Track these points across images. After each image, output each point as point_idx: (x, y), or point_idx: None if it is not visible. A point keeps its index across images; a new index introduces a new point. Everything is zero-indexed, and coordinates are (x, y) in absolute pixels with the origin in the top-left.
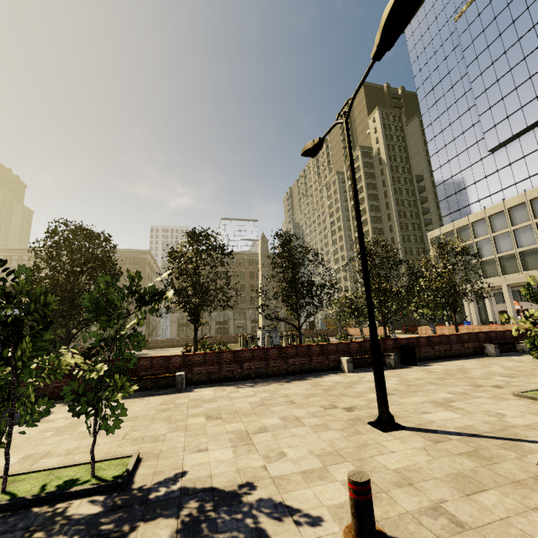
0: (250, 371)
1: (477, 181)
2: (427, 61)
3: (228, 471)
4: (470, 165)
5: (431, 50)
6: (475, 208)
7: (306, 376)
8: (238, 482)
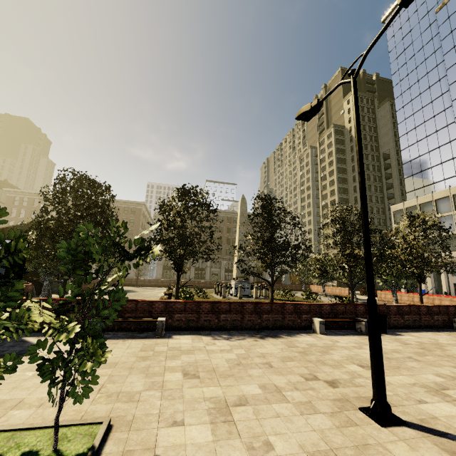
0: (226, 322)
1: (443, 162)
2: (404, 50)
3: None
4: (438, 146)
5: (409, 40)
6: (439, 187)
7: (279, 333)
8: None
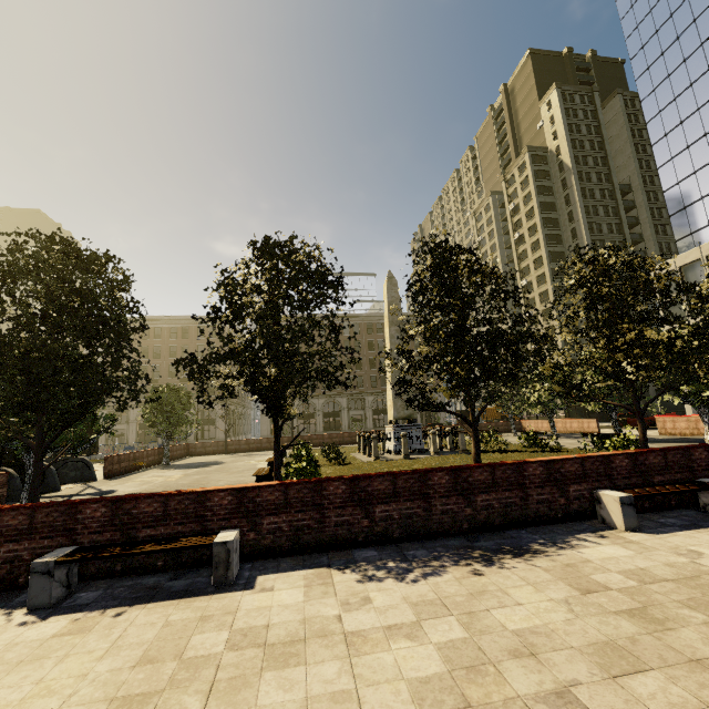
0: (390, 523)
1: None
2: None
3: None
4: None
5: None
6: None
7: (522, 537)
8: None
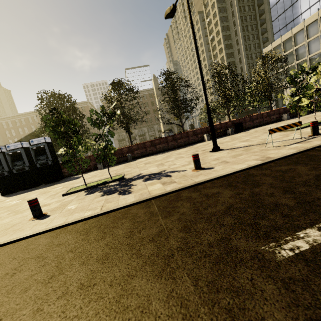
0: (160, 148)
1: None
2: None
3: (156, 170)
4: None
5: None
6: (297, 22)
7: (187, 146)
8: (160, 171)
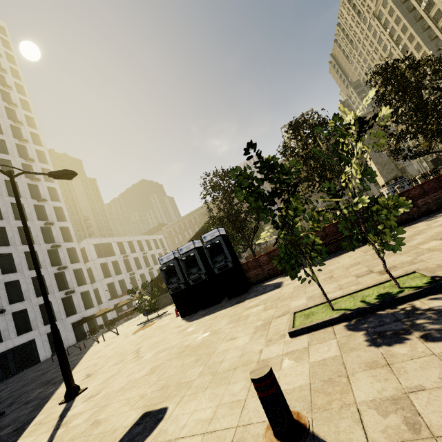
0: (428, 205)
1: None
2: None
3: None
4: None
5: None
6: None
7: None
8: None
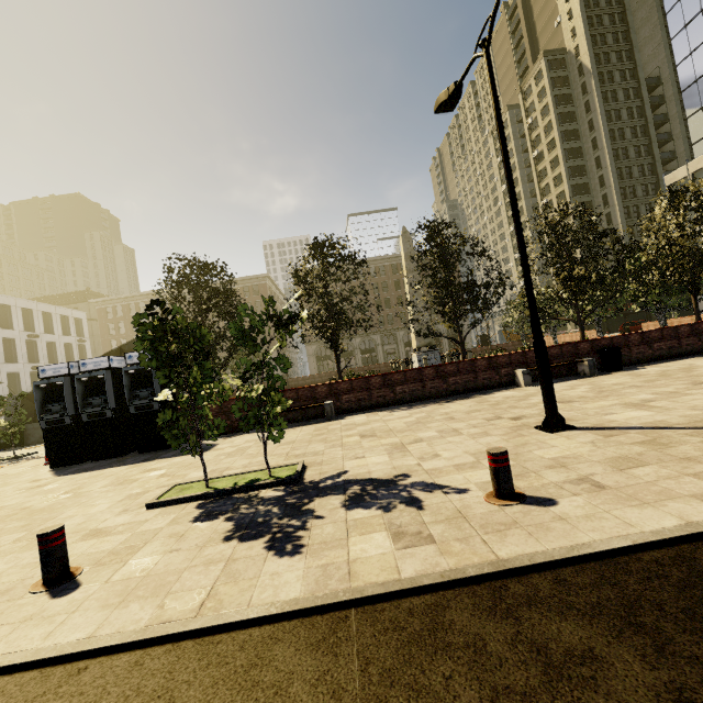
0: (404, 394)
1: None
2: None
3: (384, 468)
4: None
5: None
6: None
7: (471, 395)
8: (394, 474)
